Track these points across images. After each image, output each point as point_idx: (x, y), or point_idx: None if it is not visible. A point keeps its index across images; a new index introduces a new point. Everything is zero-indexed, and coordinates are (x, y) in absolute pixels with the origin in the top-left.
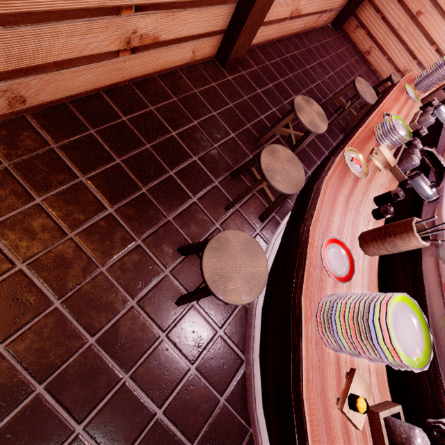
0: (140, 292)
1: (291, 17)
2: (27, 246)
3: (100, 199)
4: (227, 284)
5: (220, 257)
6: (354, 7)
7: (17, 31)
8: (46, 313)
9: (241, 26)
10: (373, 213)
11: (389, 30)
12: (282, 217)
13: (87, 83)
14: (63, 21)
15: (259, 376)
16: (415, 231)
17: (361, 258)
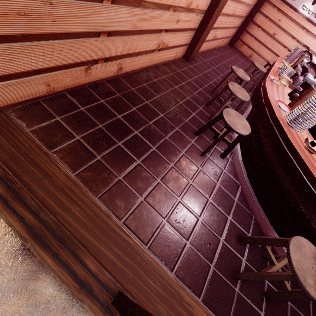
0: (184, 149)
1: (213, 39)
2: (136, 125)
3: (156, 110)
4: (236, 126)
5: (229, 117)
6: (239, 35)
7: (134, 37)
8: (151, 151)
9: (198, 40)
10: (289, 98)
11: (260, 44)
12: None
13: (140, 64)
14: (146, 34)
15: (251, 188)
16: (314, 88)
17: None
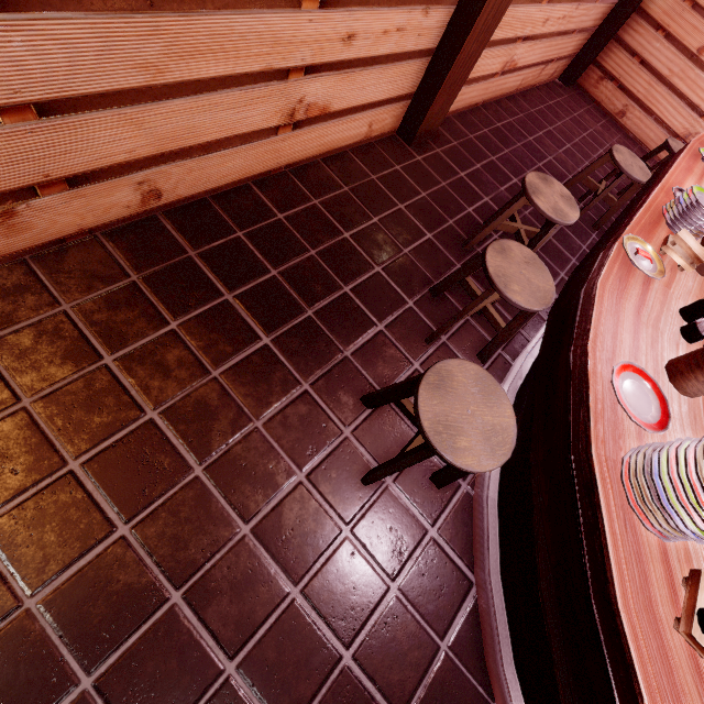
0: (311, 461)
1: (503, 71)
2: (160, 387)
3: (252, 325)
4: (457, 439)
5: (442, 398)
6: (594, 53)
7: (170, 105)
8: (185, 483)
9: (438, 86)
10: (682, 331)
11: (654, 78)
12: (514, 356)
13: (235, 171)
14: (222, 90)
15: (504, 609)
16: None
17: (676, 399)
